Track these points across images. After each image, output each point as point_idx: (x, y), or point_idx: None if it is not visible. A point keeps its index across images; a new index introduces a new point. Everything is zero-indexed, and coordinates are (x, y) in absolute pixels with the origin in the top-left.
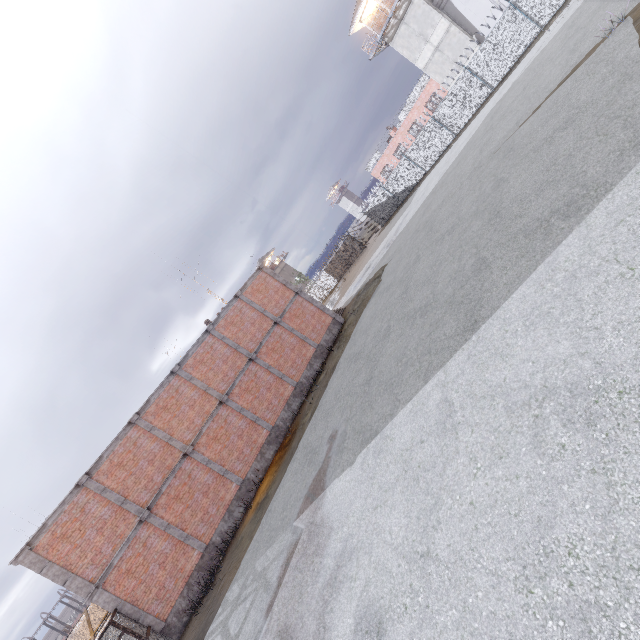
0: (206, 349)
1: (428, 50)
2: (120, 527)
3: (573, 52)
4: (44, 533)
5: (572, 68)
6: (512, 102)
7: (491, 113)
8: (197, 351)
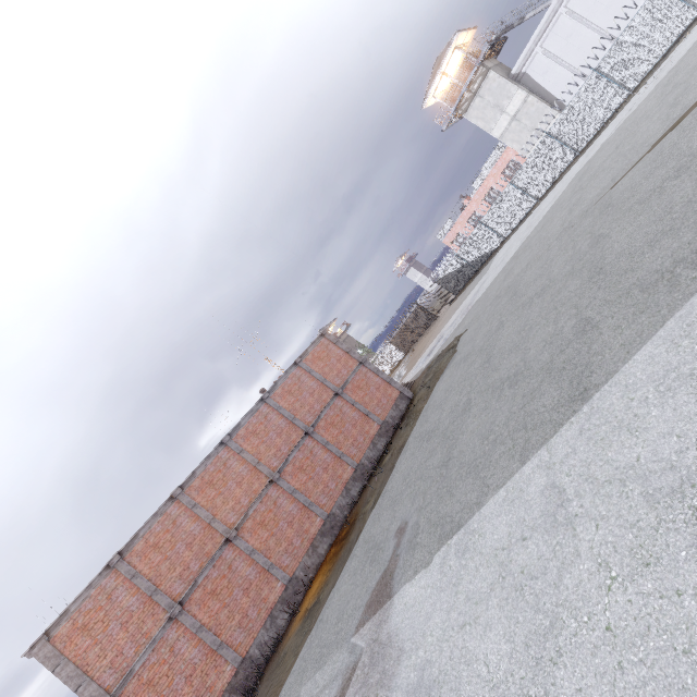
0: (260, 419)
1: (504, 120)
2: (147, 623)
3: (674, 106)
4: (65, 621)
5: (676, 120)
6: (603, 161)
7: (578, 175)
8: (250, 421)
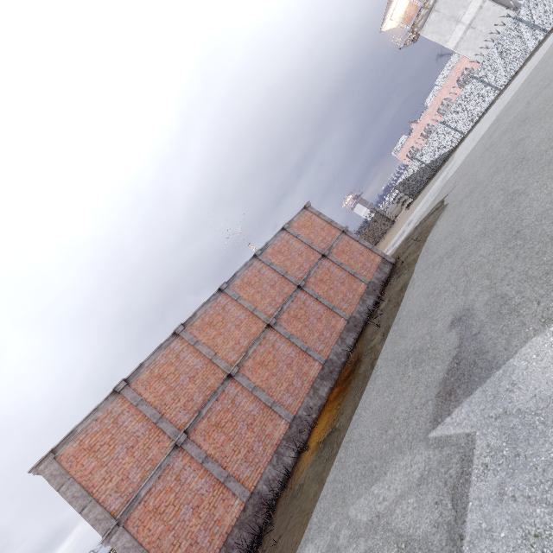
0: (253, 272)
1: (459, 30)
2: (152, 450)
3: None
4: (71, 441)
5: None
6: None
7: None
8: (245, 273)
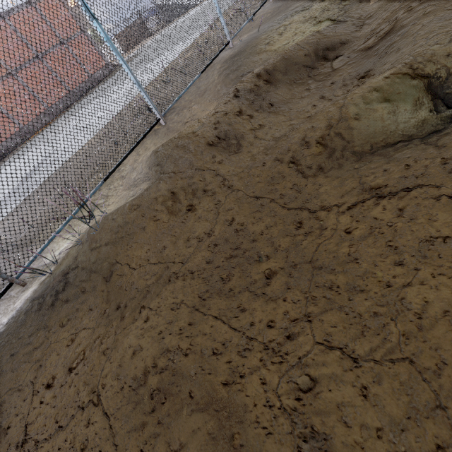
0: None
1: None
2: None
3: None
4: None
5: None
6: None
7: None
8: None
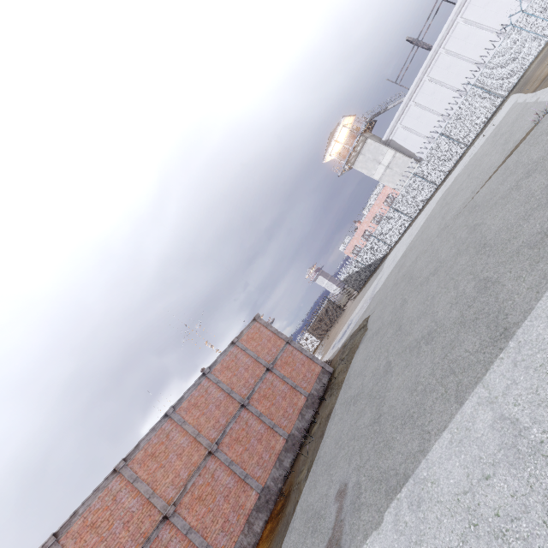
0: (201, 392)
1: (381, 168)
2: None
3: (506, 143)
4: None
5: (511, 150)
6: (460, 185)
7: (442, 197)
8: (192, 394)
